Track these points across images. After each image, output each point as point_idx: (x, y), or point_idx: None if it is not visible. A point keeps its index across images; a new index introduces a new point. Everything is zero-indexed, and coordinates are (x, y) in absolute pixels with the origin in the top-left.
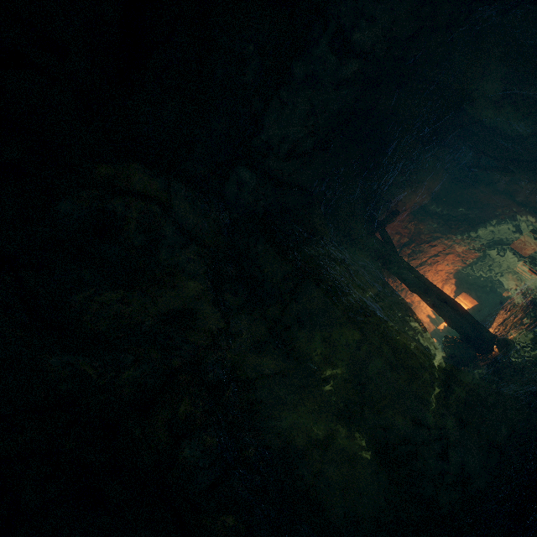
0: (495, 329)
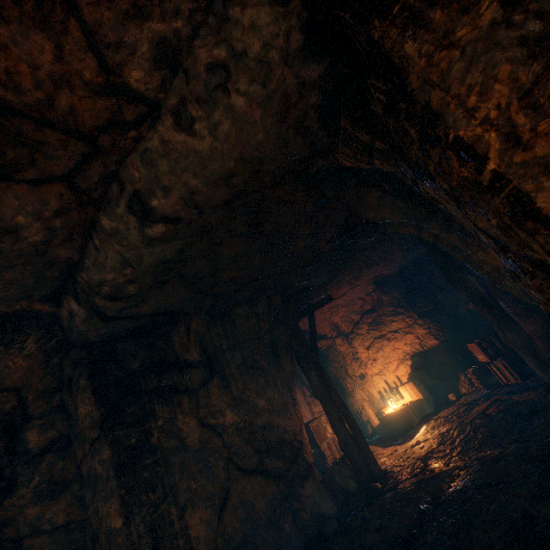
0: (405, 451)
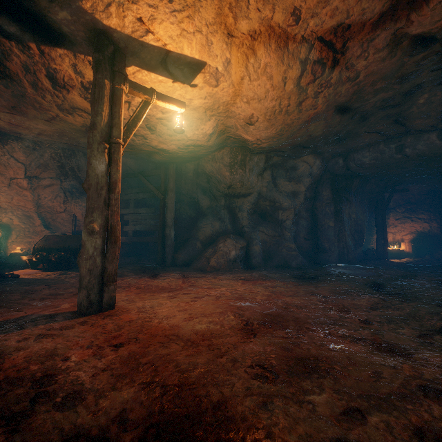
0: (396, 260)
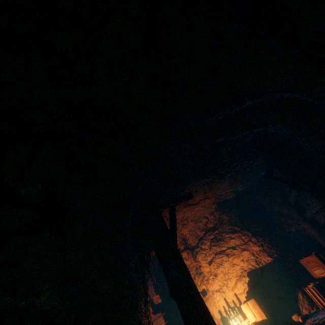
0: None
